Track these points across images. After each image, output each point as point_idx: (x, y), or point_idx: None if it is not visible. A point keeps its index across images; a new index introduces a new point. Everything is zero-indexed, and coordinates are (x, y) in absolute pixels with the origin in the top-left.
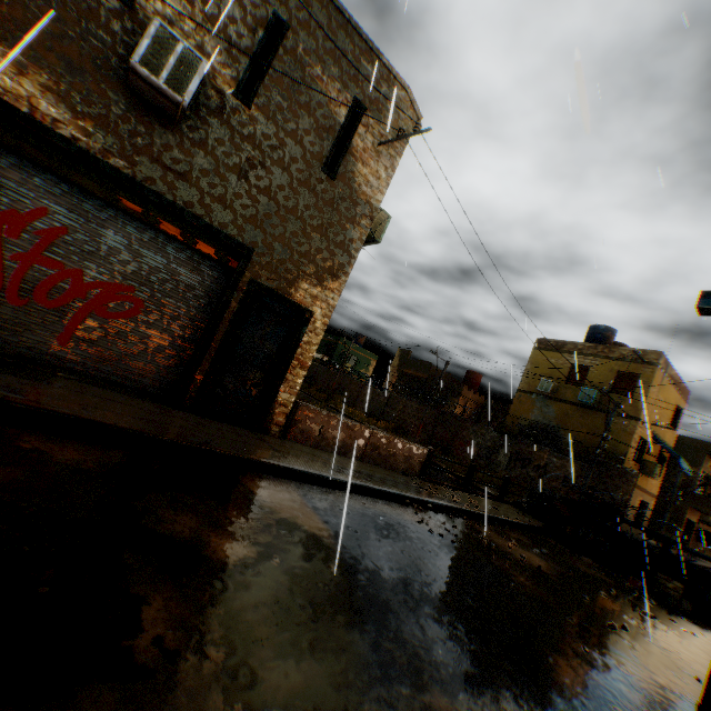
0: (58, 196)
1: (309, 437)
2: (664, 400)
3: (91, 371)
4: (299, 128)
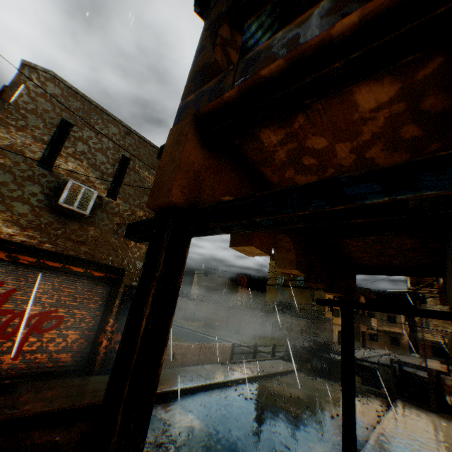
0: (10, 272)
1: (168, 362)
2: None
3: (34, 370)
4: (141, 202)
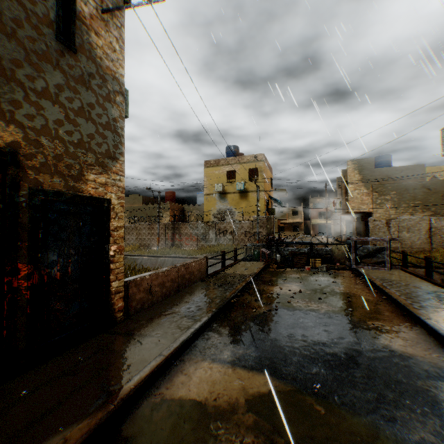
0: None
1: (144, 301)
2: (268, 177)
3: None
4: None
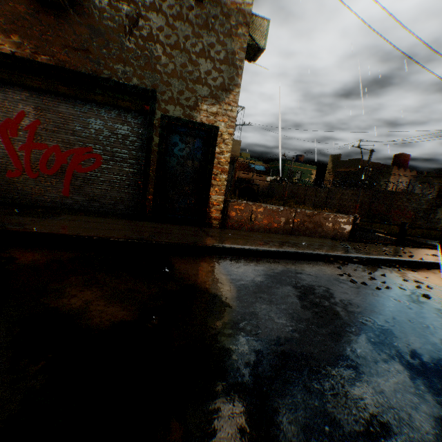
0: (26, 100)
1: (243, 224)
2: None
3: (88, 208)
4: None
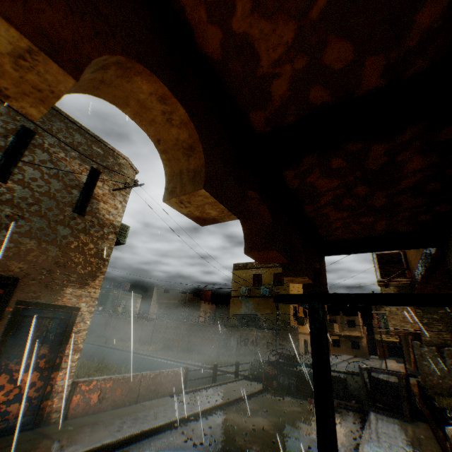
0: None
1: (90, 405)
2: None
3: None
4: (52, 189)
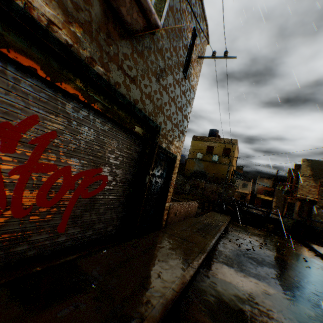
0: (44, 101)
1: (172, 219)
2: (236, 156)
3: (80, 240)
4: (177, 45)
